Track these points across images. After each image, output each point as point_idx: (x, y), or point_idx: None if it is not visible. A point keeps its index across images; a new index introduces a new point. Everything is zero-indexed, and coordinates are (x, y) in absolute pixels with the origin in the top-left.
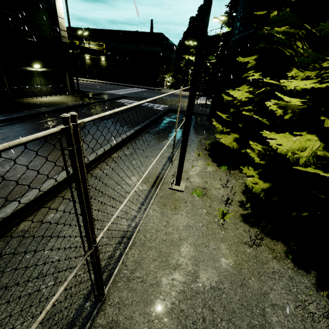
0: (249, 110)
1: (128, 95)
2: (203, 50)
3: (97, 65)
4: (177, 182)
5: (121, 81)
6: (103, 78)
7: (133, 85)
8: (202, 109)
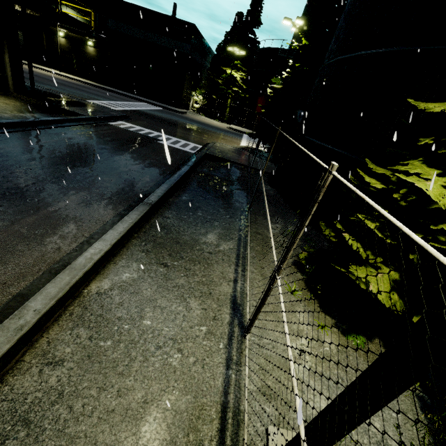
0: None
1: (131, 114)
2: None
3: (79, 50)
4: None
5: (120, 87)
6: (88, 76)
7: (140, 97)
8: (255, 160)
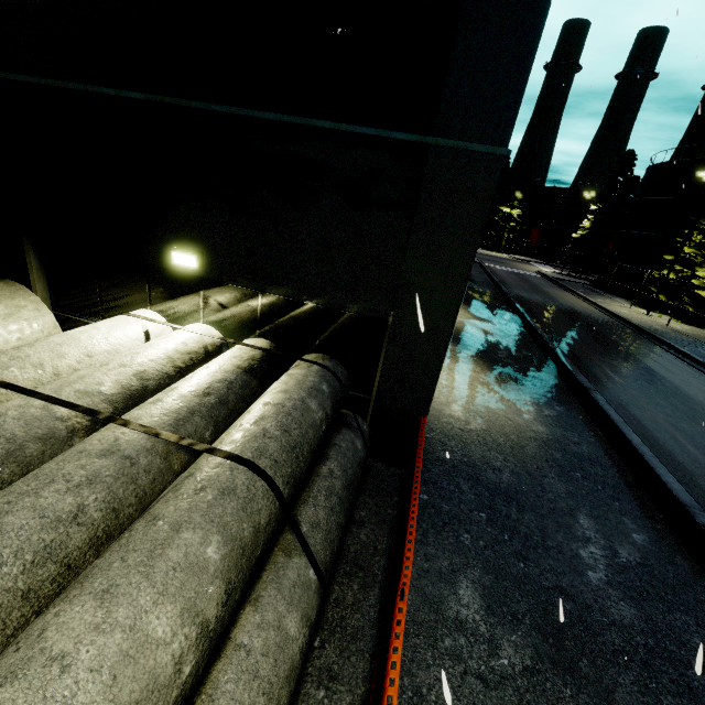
0: (671, 283)
1: None
2: (676, 263)
3: None
4: (648, 312)
5: None
6: None
7: None
8: (575, 279)
